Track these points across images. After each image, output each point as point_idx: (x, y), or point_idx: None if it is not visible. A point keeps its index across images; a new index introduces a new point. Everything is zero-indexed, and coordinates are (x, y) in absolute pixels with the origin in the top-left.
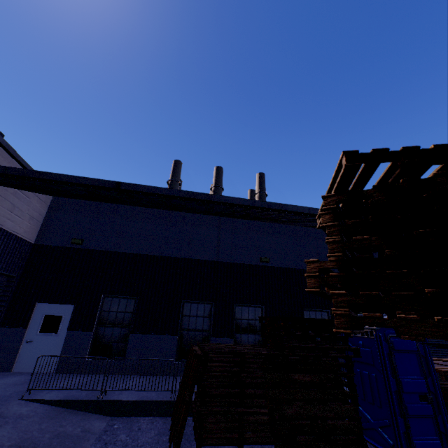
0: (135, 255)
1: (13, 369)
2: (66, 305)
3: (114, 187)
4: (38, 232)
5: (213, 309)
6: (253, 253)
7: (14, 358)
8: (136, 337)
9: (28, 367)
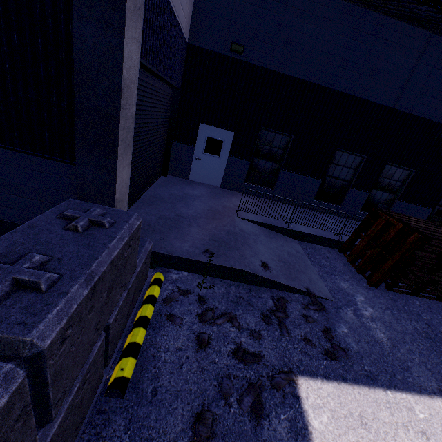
0: (301, 81)
1: (189, 178)
2: (226, 131)
3: None
4: (189, 24)
5: (362, 163)
6: (441, 105)
7: (188, 170)
8: (286, 174)
9: (199, 178)
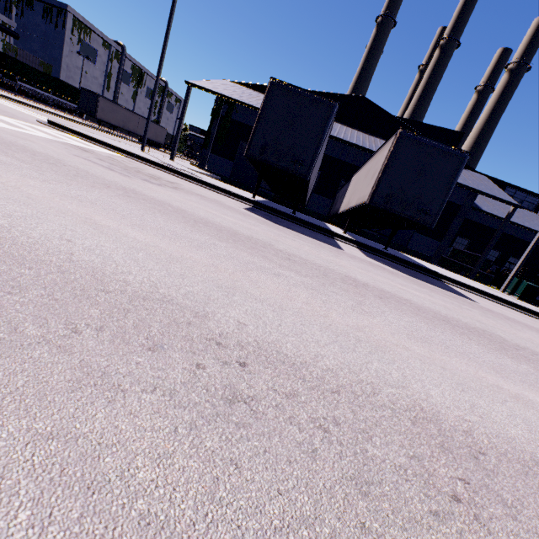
0: (476, 222)
1: None
2: None
3: (525, 229)
4: None
5: (499, 255)
6: (533, 237)
7: None
8: None
9: None
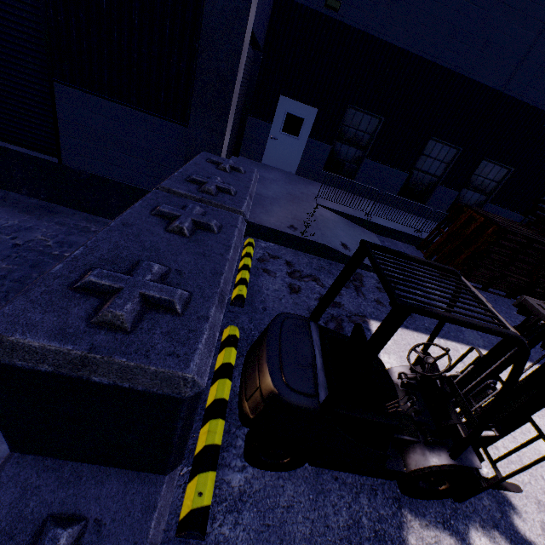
0: (401, 51)
1: (261, 161)
2: (308, 107)
3: None
4: None
5: (456, 157)
6: None
7: (262, 151)
8: (370, 164)
9: (273, 162)
